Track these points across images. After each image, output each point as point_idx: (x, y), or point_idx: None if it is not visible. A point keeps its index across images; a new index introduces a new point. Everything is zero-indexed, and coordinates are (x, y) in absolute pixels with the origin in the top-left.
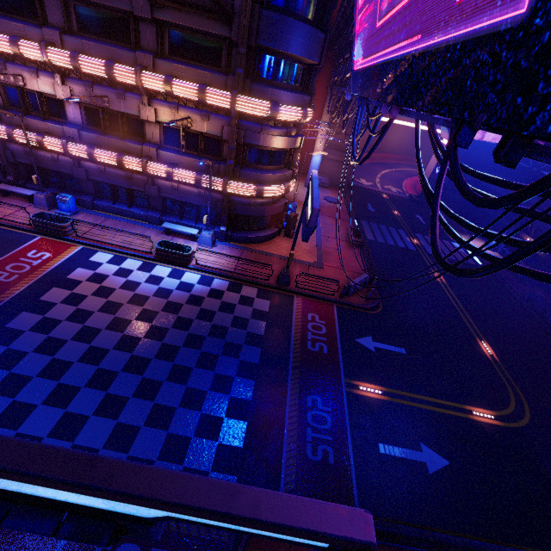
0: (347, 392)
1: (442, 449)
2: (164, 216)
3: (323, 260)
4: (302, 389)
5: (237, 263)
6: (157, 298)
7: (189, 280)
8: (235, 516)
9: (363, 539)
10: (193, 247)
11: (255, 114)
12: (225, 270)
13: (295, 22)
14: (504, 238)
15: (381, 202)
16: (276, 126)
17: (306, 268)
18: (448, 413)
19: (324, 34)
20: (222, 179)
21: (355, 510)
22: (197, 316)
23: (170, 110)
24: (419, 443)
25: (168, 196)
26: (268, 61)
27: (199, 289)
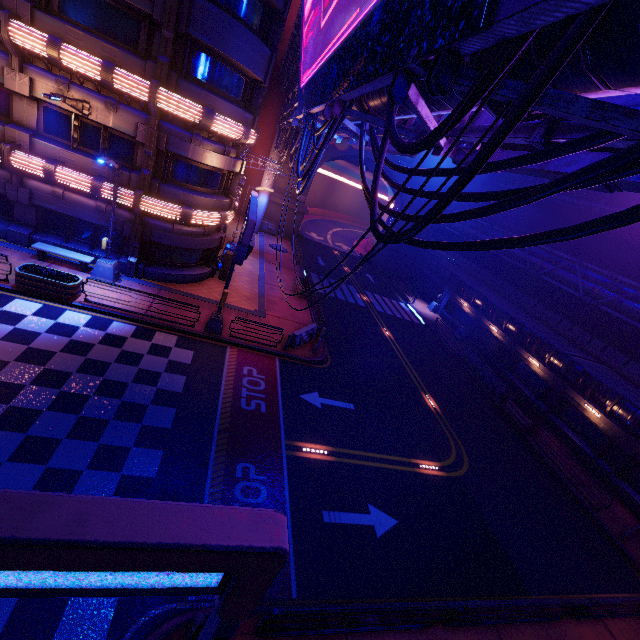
0: (288, 455)
1: (390, 508)
2: (38, 234)
3: (265, 309)
4: (231, 456)
5: (149, 301)
6: (8, 343)
7: (72, 321)
8: (27, 541)
9: (269, 545)
10: (83, 280)
11: (183, 117)
12: (131, 311)
13: (236, 24)
14: (437, 190)
15: (332, 258)
16: (211, 140)
17: (245, 316)
18: (396, 469)
19: (270, 51)
20: (133, 192)
21: (260, 512)
22: (79, 368)
23: (56, 86)
24: (367, 505)
25: (46, 206)
26: (202, 59)
27: (86, 334)
